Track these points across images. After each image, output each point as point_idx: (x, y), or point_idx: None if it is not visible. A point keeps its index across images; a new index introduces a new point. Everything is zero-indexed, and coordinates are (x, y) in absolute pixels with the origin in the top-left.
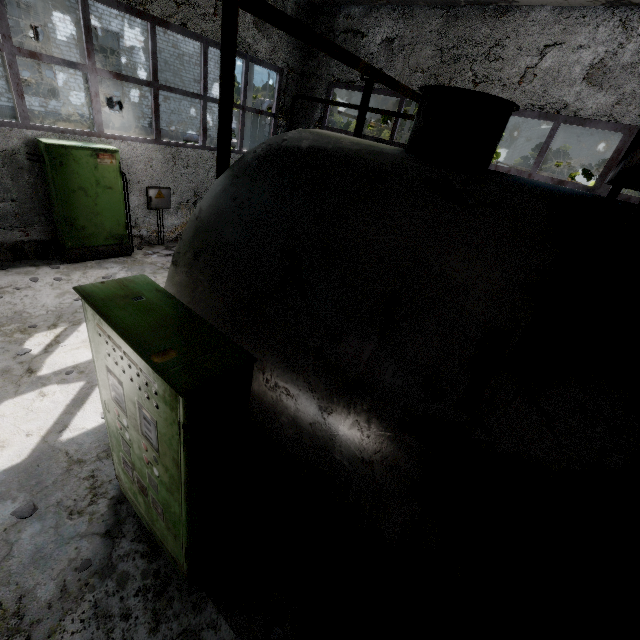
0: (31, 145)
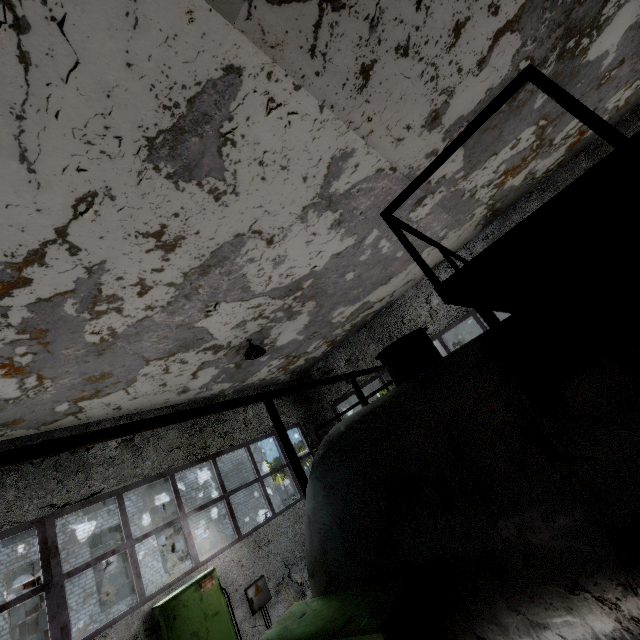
0: (148, 618)
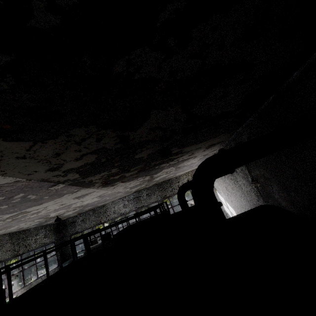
0: None
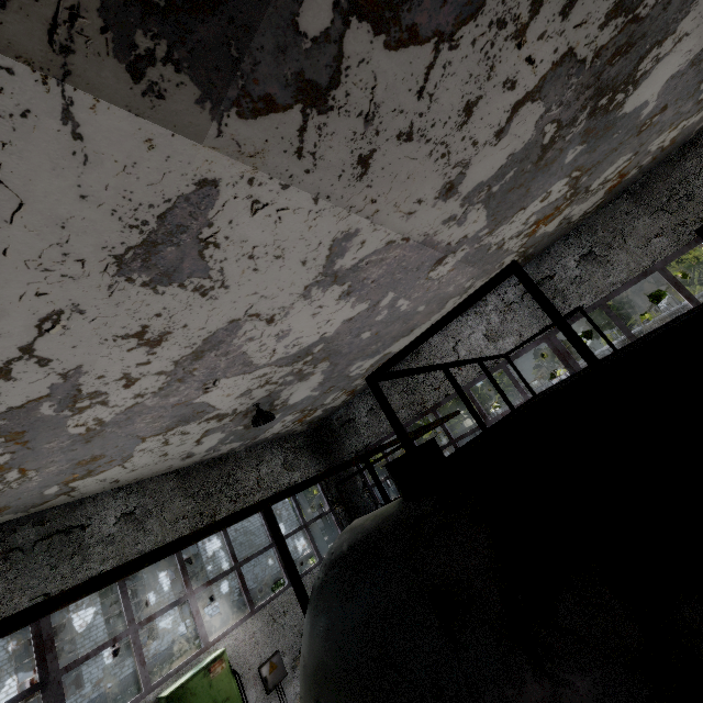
0: None
